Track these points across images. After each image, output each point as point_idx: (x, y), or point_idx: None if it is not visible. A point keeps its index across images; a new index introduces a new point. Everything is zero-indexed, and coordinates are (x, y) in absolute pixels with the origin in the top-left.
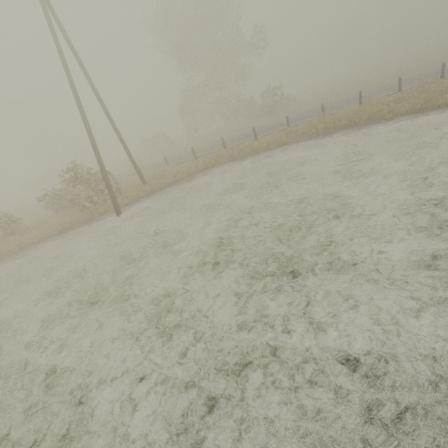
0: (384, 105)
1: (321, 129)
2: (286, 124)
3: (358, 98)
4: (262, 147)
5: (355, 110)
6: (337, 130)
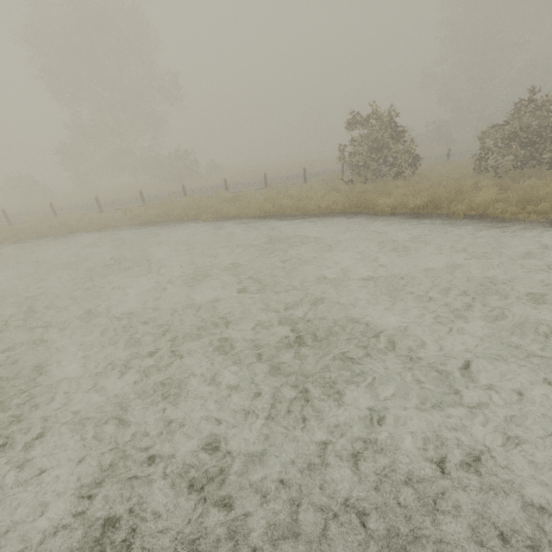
0: (230, 200)
1: (154, 216)
2: (154, 199)
3: (242, 184)
4: (81, 226)
5: (203, 200)
6: (166, 221)
